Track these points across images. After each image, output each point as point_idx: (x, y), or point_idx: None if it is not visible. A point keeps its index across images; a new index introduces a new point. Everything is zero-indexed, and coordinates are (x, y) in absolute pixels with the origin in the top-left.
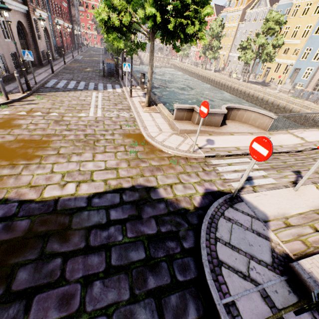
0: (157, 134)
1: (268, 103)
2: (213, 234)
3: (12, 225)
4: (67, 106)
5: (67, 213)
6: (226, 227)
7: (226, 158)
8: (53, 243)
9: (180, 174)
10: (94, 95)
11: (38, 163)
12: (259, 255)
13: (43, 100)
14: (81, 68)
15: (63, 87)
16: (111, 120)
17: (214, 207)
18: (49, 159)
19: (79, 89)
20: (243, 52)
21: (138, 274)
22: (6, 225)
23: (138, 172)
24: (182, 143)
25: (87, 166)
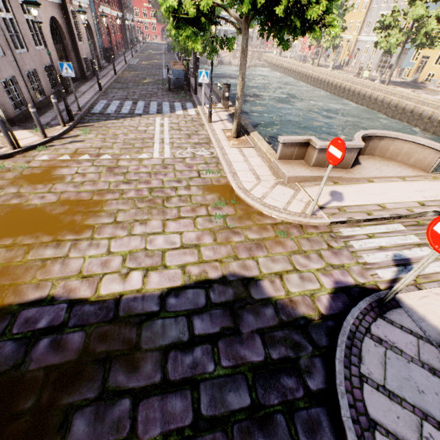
0: (253, 186)
1: (423, 117)
2: (355, 368)
3: (62, 340)
4: (122, 143)
5: (133, 322)
6: (375, 354)
7: (364, 224)
8: (117, 373)
9: (292, 255)
10: (158, 122)
11: (90, 239)
12: (438, 412)
13: (90, 136)
14: (137, 78)
15: (115, 113)
16: (185, 163)
17: (353, 317)
18: (104, 232)
19: (137, 114)
20: (384, 34)
21: (242, 434)
22: (54, 339)
23: (229, 252)
24: (293, 200)
25: (156, 243)
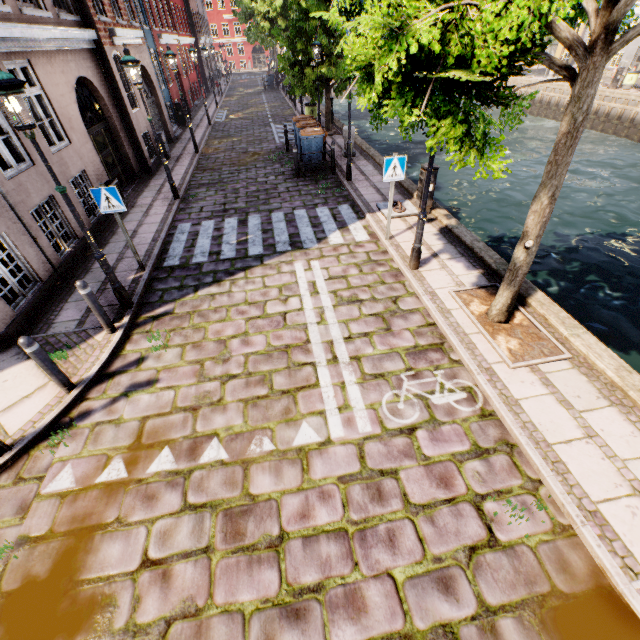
0: None
1: None
2: None
3: None
4: (242, 376)
5: None
6: None
7: None
8: None
9: None
10: (303, 279)
11: None
12: None
13: (169, 355)
14: (234, 153)
15: (211, 260)
16: (421, 458)
17: None
18: None
19: (254, 259)
20: None
21: None
22: None
23: None
24: None
25: None
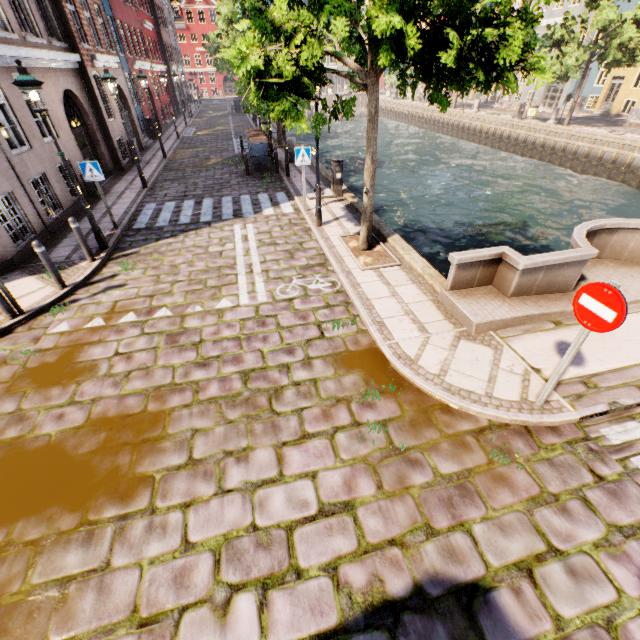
0: (419, 347)
1: (634, 169)
2: None
3: None
4: (186, 281)
5: None
6: None
7: (639, 411)
8: None
9: (535, 509)
10: (239, 234)
11: (148, 511)
12: None
13: (135, 273)
14: (197, 159)
15: (171, 224)
16: (293, 310)
17: None
18: (172, 490)
19: (204, 223)
20: (555, 53)
21: None
22: None
23: (413, 516)
24: (497, 373)
25: (271, 507)
